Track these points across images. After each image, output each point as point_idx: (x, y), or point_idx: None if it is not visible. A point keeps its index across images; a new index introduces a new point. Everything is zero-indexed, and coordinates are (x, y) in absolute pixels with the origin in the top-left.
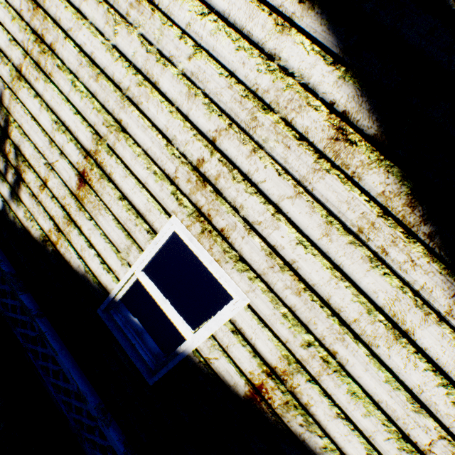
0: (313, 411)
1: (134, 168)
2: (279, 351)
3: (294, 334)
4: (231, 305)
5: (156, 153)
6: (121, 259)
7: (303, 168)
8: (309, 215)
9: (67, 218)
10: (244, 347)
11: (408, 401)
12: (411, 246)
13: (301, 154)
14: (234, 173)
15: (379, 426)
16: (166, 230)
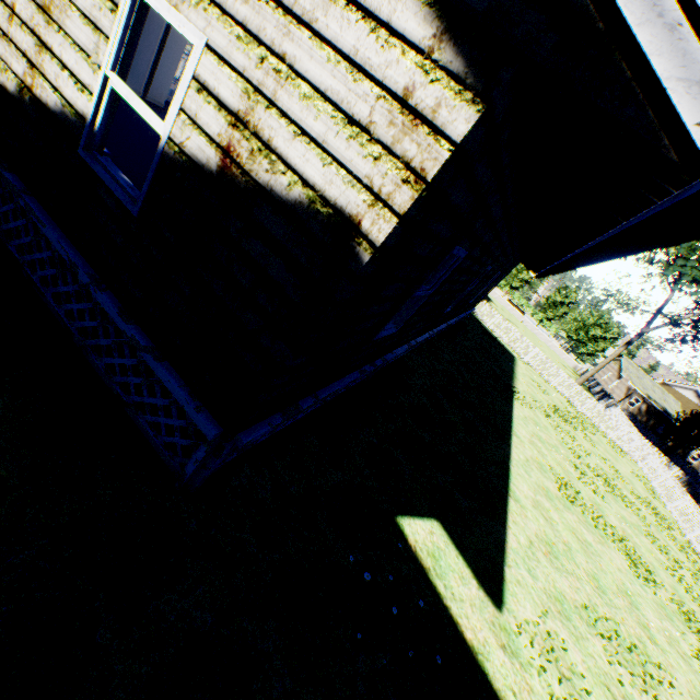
0: (275, 146)
1: None
2: (239, 89)
3: (250, 57)
4: (193, 57)
5: None
6: (93, 67)
7: None
8: None
9: (39, 45)
10: (210, 105)
11: (348, 73)
12: None
13: None
14: None
15: (329, 123)
16: None
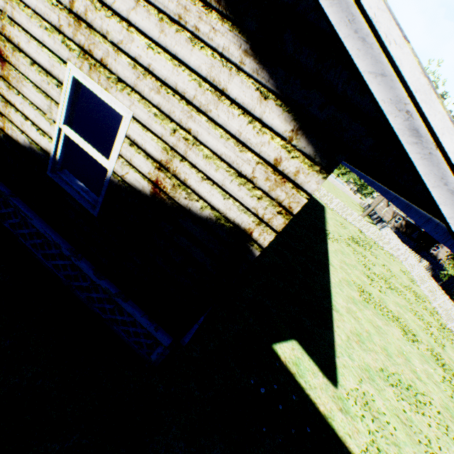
0: (189, 184)
1: (32, 31)
2: (160, 147)
3: (165, 128)
4: (123, 123)
5: (42, 10)
6: (49, 120)
7: None
8: (148, 19)
9: (4, 101)
10: (140, 155)
11: (236, 146)
12: (210, 16)
13: None
14: (95, 4)
15: (225, 174)
16: (68, 78)
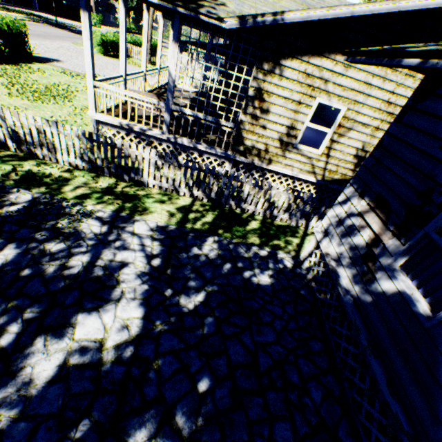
0: None
1: None
2: None
3: None
4: None
5: None
6: None
7: None
8: None
9: None
10: None
11: None
12: None
13: None
14: None
15: None
16: None
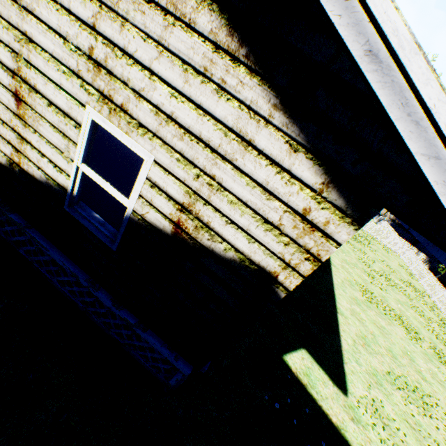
0: (212, 226)
1: (49, 74)
2: (182, 190)
3: (188, 172)
4: (144, 166)
5: (59, 54)
6: (66, 159)
7: (158, 29)
8: (172, 69)
9: (20, 138)
10: (161, 196)
11: (262, 194)
12: (238, 70)
13: (154, 16)
14: (116, 52)
15: (250, 220)
16: (87, 120)
